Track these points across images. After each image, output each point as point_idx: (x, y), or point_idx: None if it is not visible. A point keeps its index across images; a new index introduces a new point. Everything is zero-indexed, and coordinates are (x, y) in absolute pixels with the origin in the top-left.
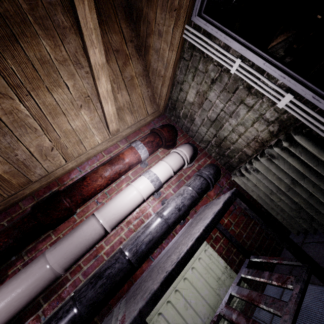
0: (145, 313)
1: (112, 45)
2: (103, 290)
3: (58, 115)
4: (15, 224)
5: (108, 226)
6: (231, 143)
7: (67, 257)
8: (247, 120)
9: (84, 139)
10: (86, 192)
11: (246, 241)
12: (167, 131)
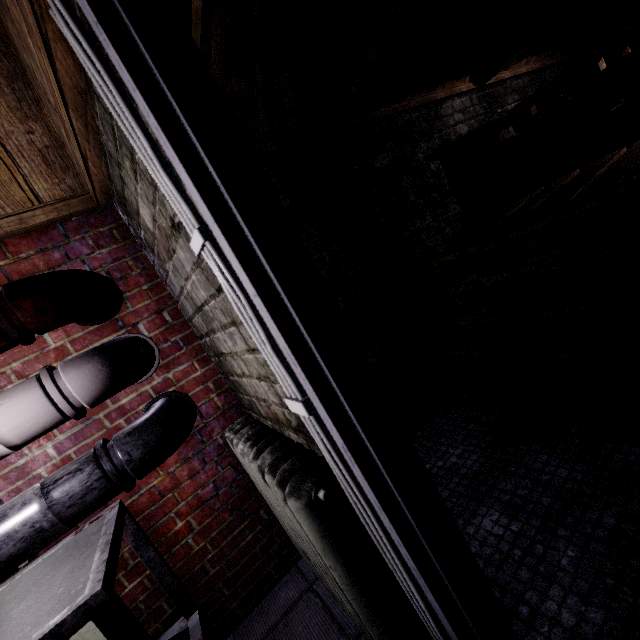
0: None
1: None
2: None
3: None
4: None
5: None
6: (233, 370)
7: None
8: (250, 364)
9: None
10: None
11: (209, 567)
12: (33, 310)
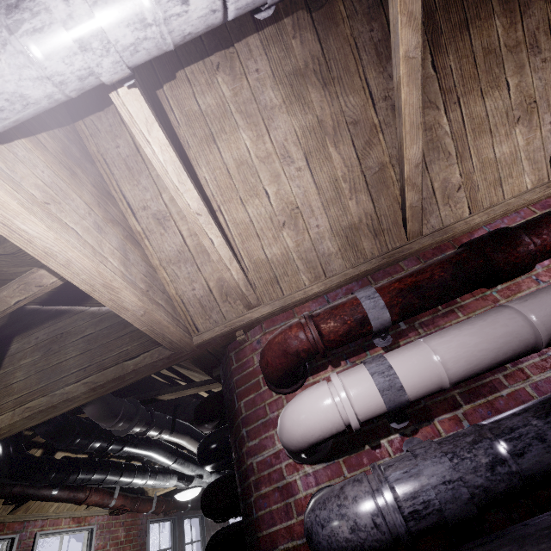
0: None
1: None
2: None
3: (482, 134)
4: (449, 258)
5: None
6: None
7: None
8: None
9: (505, 178)
10: None
11: None
12: None
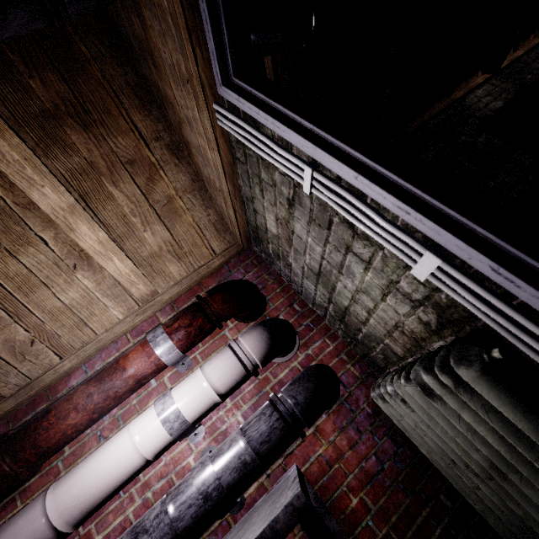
0: None
1: (119, 155)
2: None
3: (35, 289)
4: None
5: (62, 522)
6: (359, 321)
7: None
8: (371, 287)
9: (89, 317)
10: (45, 440)
11: None
12: (221, 301)
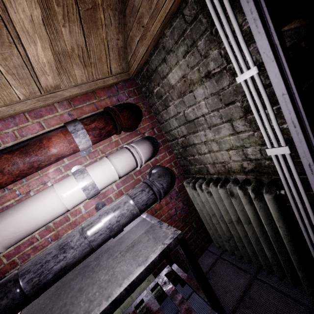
0: None
1: None
2: None
3: None
4: None
5: (0, 247)
6: (197, 152)
7: None
8: (226, 143)
9: None
10: None
11: None
12: (127, 117)
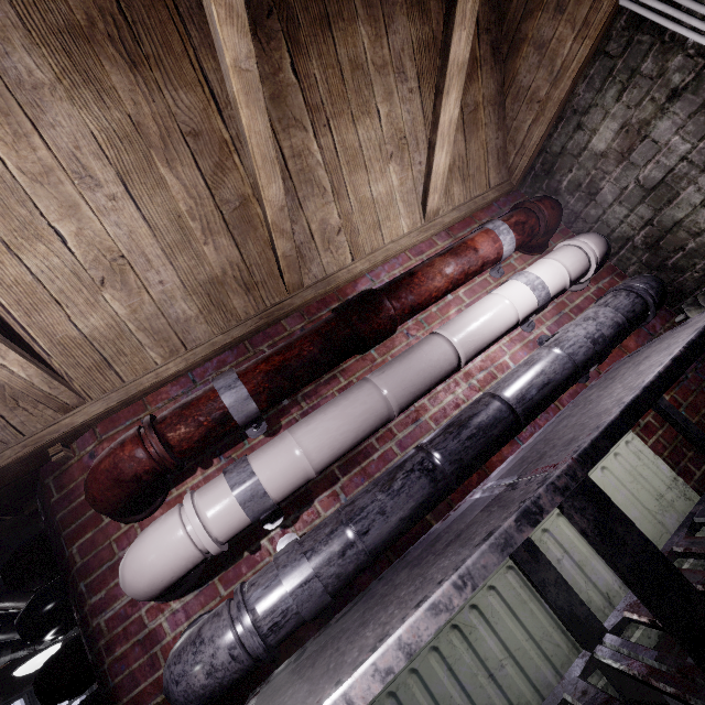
0: (601, 447)
1: None
2: (473, 445)
3: (357, 169)
4: (319, 328)
5: (463, 352)
6: (690, 234)
7: (406, 389)
8: None
9: (384, 221)
10: (417, 295)
11: None
12: (550, 206)
